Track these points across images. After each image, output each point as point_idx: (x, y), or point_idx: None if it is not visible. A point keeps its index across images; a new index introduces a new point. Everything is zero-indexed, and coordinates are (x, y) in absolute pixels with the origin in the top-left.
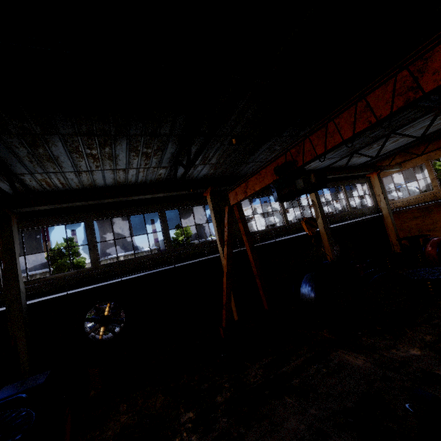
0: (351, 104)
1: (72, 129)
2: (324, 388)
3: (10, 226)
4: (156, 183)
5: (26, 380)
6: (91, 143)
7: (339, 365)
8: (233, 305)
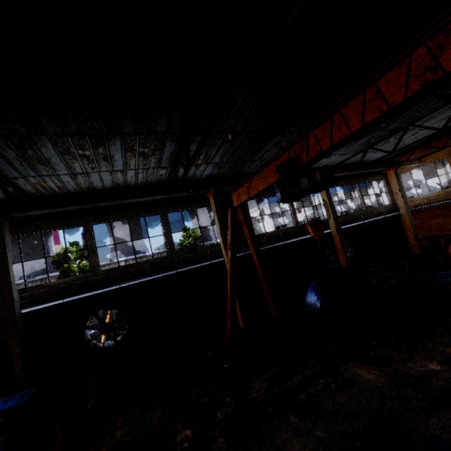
0: (360, 90)
1: (59, 129)
2: (331, 407)
3: (2, 232)
4: (157, 184)
5: (12, 396)
6: (82, 144)
7: (349, 380)
8: (238, 312)
